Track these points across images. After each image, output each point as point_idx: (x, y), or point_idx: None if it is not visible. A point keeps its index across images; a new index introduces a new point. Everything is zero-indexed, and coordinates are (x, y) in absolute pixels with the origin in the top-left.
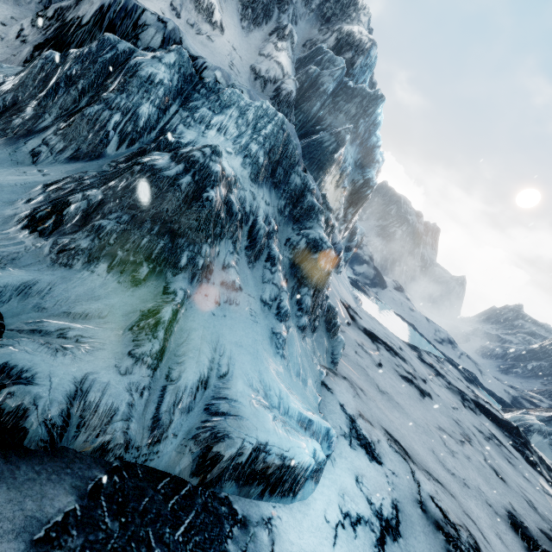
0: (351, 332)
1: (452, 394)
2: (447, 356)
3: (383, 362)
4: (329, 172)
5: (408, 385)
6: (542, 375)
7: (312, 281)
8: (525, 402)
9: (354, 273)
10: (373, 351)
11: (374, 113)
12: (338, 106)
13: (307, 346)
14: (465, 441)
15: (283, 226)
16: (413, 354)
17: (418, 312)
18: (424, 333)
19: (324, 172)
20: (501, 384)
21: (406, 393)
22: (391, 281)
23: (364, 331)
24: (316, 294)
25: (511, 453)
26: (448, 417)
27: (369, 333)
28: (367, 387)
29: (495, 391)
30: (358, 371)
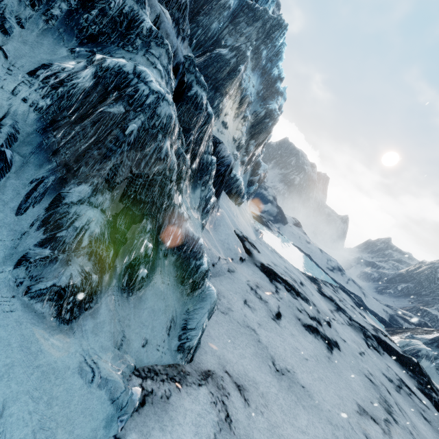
0: (244, 270)
1: (355, 332)
2: (338, 282)
3: (282, 310)
4: (228, 94)
5: (313, 337)
6: (409, 295)
7: (104, 169)
8: (400, 319)
9: (259, 211)
10: (271, 295)
11: (276, 40)
12: (239, 27)
13: (88, 335)
14: (388, 416)
15: (39, 35)
16: (313, 287)
17: (313, 244)
18: (318, 262)
19: (222, 92)
20: (380, 304)
21: (312, 355)
22: (291, 218)
23: (261, 268)
24: (131, 206)
25: (422, 401)
26: (360, 374)
27: (267, 270)
28: (255, 372)
29: (376, 310)
30: (243, 338)
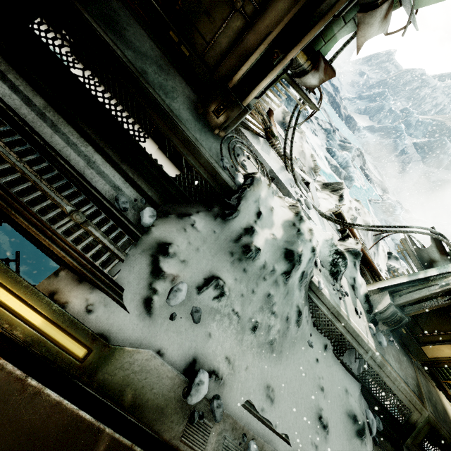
0: None
1: None
2: None
3: None
4: None
5: None
6: None
7: None
8: None
9: None
10: None
11: None
12: None
13: None
14: None
15: None
16: None
17: None
18: None
19: None
20: None
21: None
22: None
23: None
24: None
25: (330, 90)
26: None
27: None
28: None
29: None
30: None
